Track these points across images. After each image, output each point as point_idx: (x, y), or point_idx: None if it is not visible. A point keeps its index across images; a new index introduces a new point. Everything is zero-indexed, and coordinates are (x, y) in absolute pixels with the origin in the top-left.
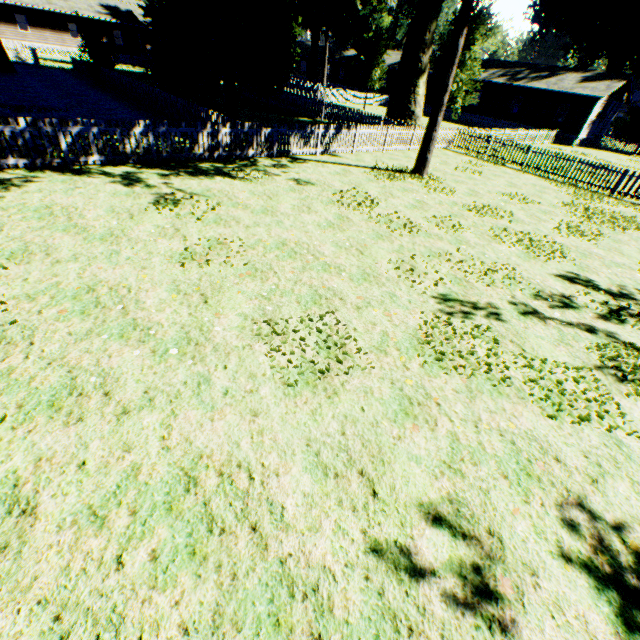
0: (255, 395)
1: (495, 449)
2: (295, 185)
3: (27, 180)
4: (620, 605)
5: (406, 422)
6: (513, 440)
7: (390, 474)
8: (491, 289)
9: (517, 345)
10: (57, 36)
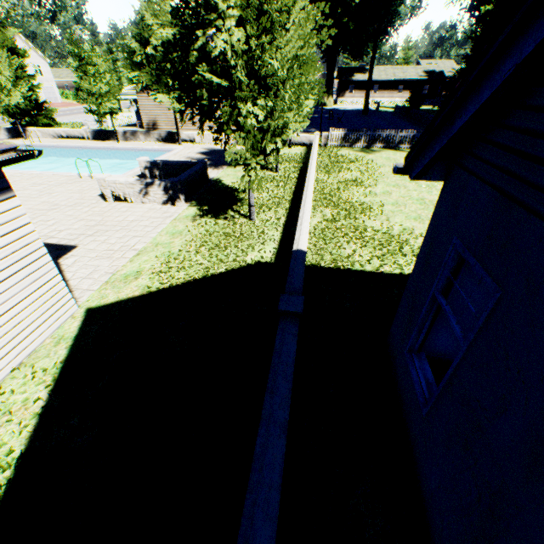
0: None
1: None
2: None
3: (380, 151)
4: None
5: None
6: None
7: None
8: None
9: None
10: (389, 93)
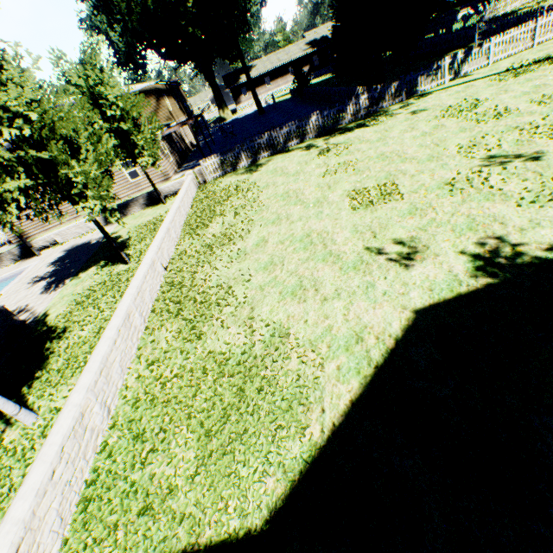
0: (338, 215)
1: (456, 222)
2: (410, 116)
3: (268, 161)
4: (479, 265)
5: (407, 217)
6: (474, 218)
7: (386, 232)
8: (552, 141)
9: (537, 173)
10: (283, 80)
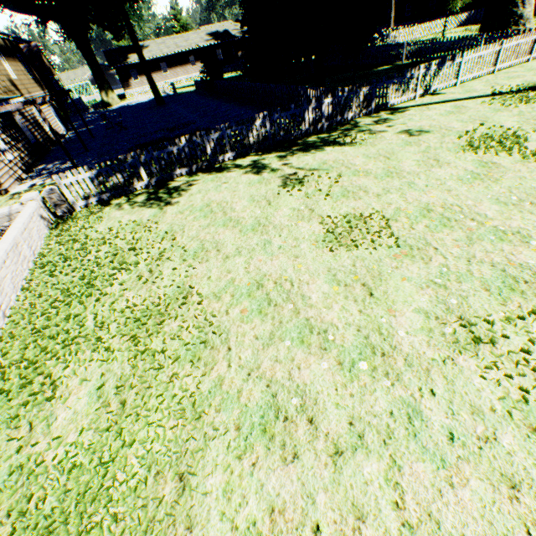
0: (495, 446)
1: None
2: (407, 137)
3: (189, 184)
4: None
5: None
6: None
7: None
8: None
9: None
10: (183, 69)
